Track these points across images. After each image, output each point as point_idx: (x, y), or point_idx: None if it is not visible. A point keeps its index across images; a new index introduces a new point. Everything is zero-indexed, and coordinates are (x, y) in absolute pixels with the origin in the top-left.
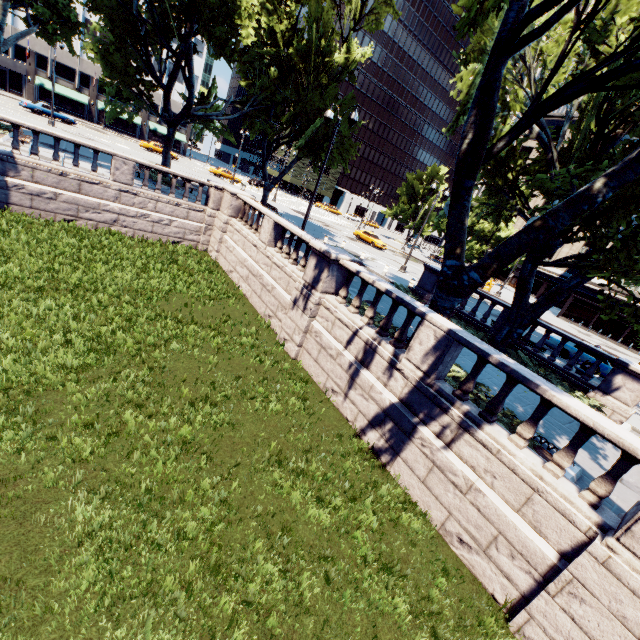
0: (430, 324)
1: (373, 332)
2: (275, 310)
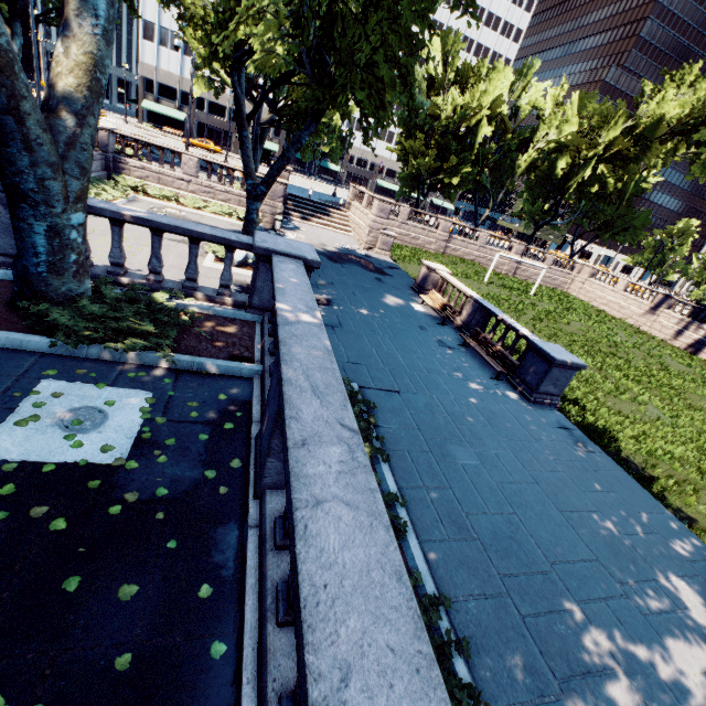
0: None
1: (690, 320)
2: (630, 316)
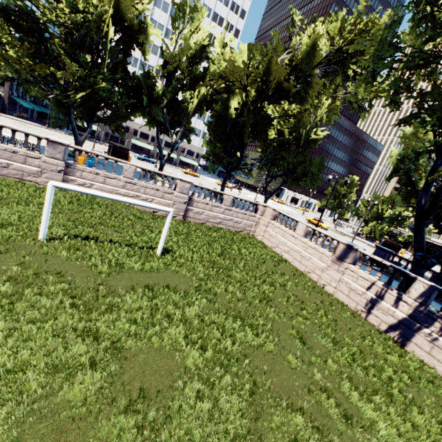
0: (420, 281)
1: (384, 283)
2: (313, 269)
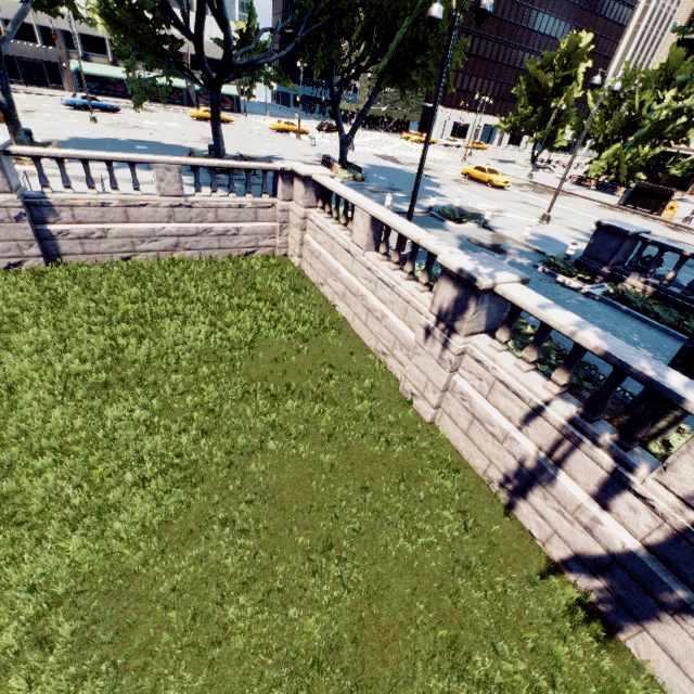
0: None
1: (573, 414)
2: (391, 347)
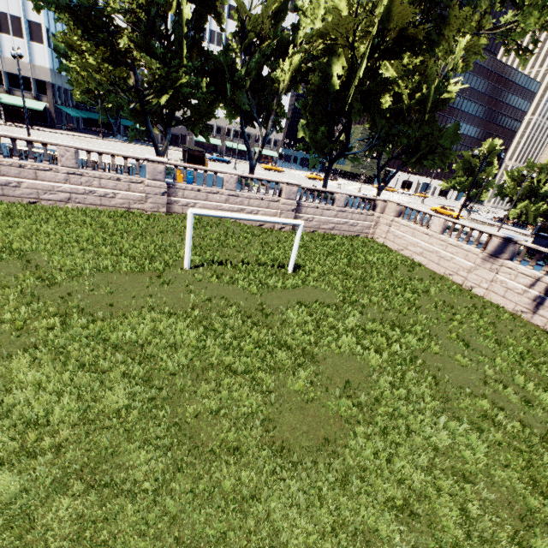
0: None
1: None
2: (456, 271)
